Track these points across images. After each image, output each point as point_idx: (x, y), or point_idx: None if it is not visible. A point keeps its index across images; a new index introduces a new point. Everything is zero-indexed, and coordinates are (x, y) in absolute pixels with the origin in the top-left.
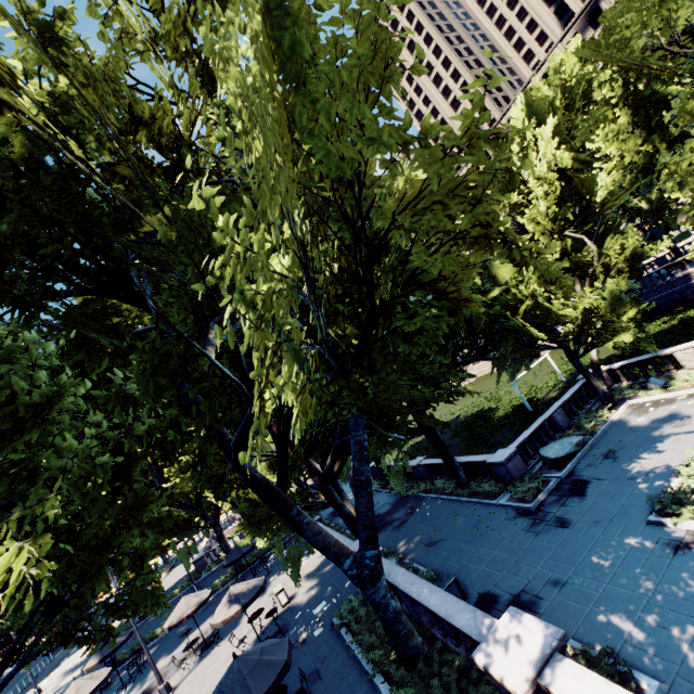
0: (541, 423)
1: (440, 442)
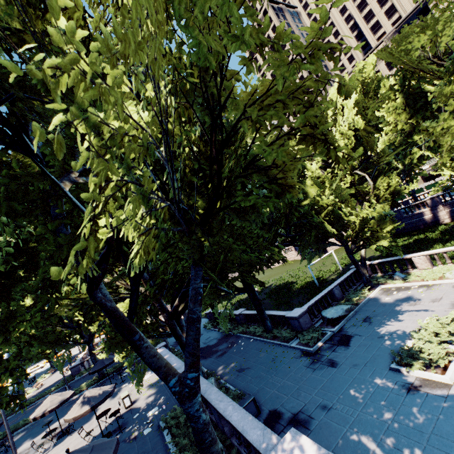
0: (325, 294)
1: (257, 299)
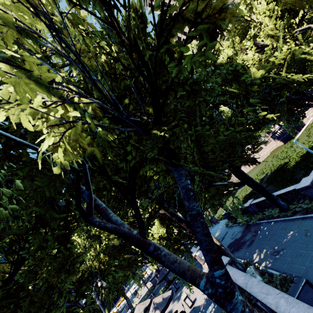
0: None
1: (258, 185)
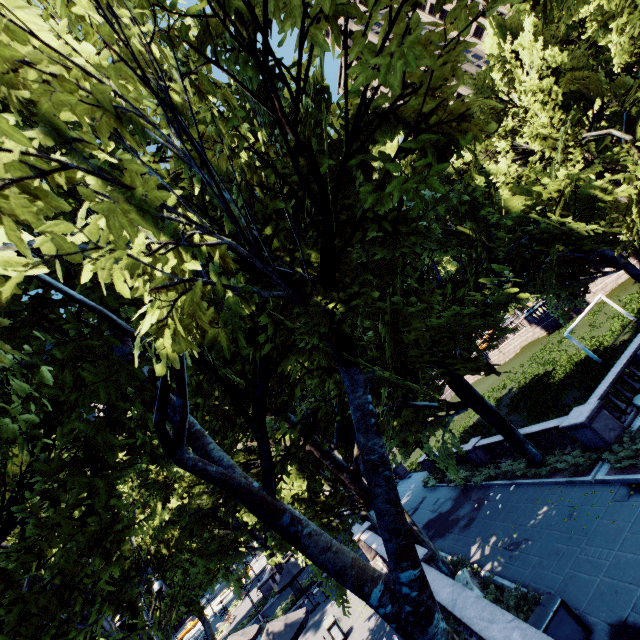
0: (623, 365)
1: (492, 412)
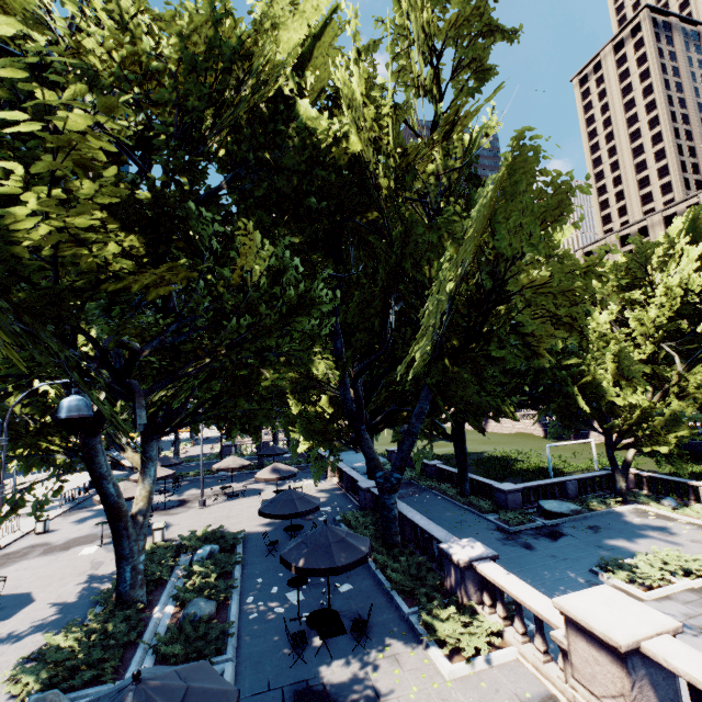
0: (553, 482)
1: (464, 453)
